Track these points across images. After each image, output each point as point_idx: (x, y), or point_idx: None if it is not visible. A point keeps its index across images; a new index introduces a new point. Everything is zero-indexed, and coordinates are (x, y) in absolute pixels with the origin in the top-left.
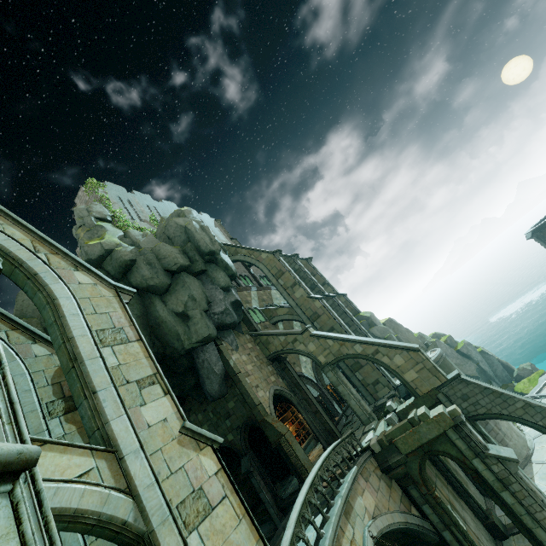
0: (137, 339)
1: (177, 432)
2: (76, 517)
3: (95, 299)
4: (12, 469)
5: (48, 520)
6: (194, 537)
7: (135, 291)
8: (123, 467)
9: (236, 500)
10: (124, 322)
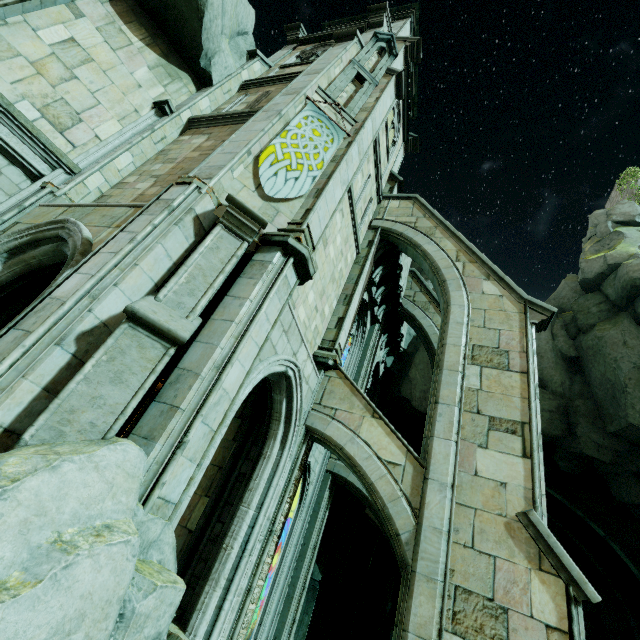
0: (522, 370)
1: (512, 511)
2: (371, 489)
3: (492, 312)
4: (165, 335)
5: (210, 394)
6: None
7: (553, 310)
8: (423, 487)
9: None
10: (513, 346)
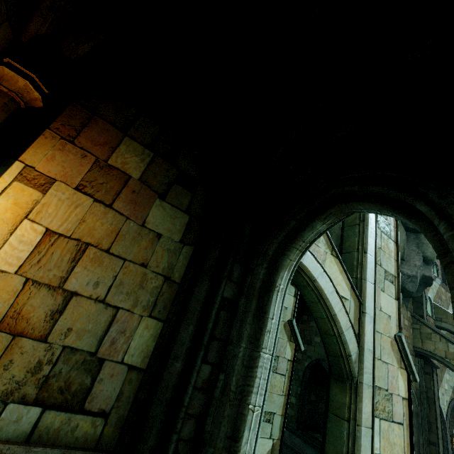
0: (394, 240)
1: (392, 334)
2: (331, 318)
3: None
4: None
5: None
6: (376, 423)
7: None
8: (361, 319)
9: (407, 438)
10: (391, 221)
